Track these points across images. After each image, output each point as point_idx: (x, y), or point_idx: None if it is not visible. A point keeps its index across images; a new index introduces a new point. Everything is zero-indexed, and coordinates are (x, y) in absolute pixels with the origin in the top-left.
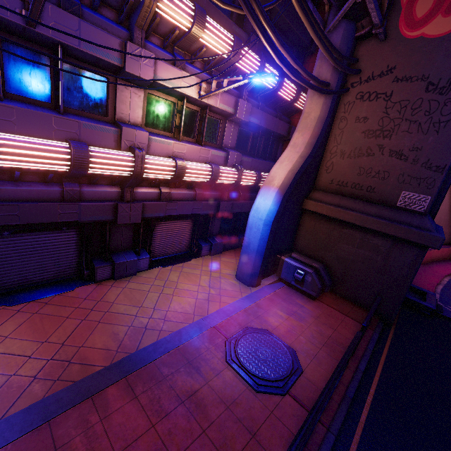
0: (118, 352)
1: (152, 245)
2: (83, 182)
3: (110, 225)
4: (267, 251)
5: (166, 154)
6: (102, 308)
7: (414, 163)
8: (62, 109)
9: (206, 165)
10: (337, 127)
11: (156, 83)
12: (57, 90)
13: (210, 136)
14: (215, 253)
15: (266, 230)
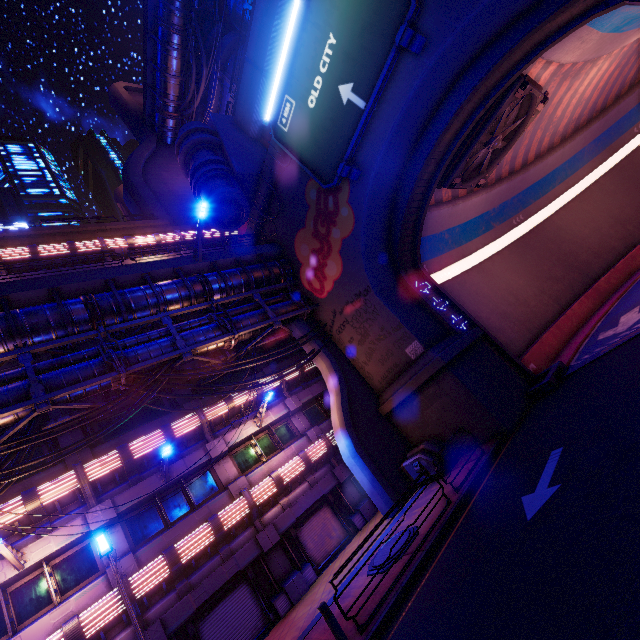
0: (300, 632)
1: (309, 554)
2: (229, 541)
3: (264, 560)
4: (377, 474)
5: (264, 477)
6: (288, 625)
7: (390, 334)
8: (196, 506)
9: (295, 458)
10: (348, 354)
11: (231, 447)
12: (190, 499)
13: (288, 437)
14: (371, 516)
15: (358, 461)
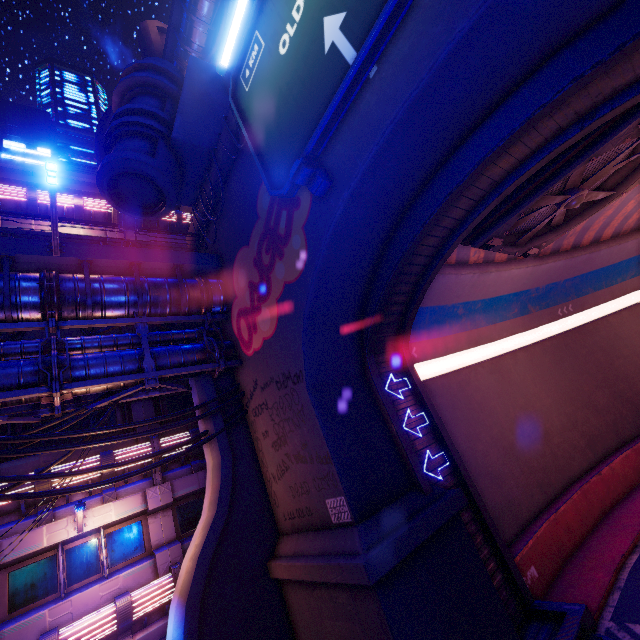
0: None
1: None
2: None
3: None
4: None
5: (36, 635)
6: None
7: (312, 461)
8: None
9: (108, 606)
10: (258, 450)
11: (8, 562)
12: None
13: (131, 548)
14: None
15: None
